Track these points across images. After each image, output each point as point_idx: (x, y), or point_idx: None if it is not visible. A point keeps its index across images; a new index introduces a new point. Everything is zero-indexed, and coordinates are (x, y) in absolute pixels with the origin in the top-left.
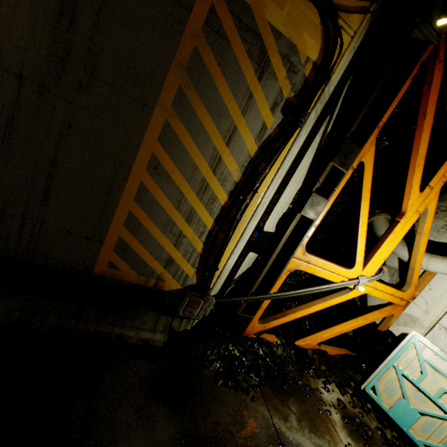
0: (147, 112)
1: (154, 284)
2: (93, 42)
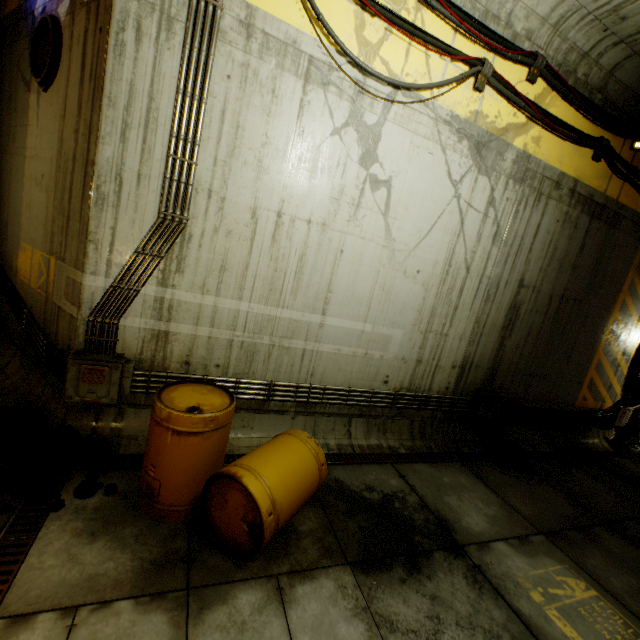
0: (616, 297)
1: (599, 406)
2: (603, 271)
